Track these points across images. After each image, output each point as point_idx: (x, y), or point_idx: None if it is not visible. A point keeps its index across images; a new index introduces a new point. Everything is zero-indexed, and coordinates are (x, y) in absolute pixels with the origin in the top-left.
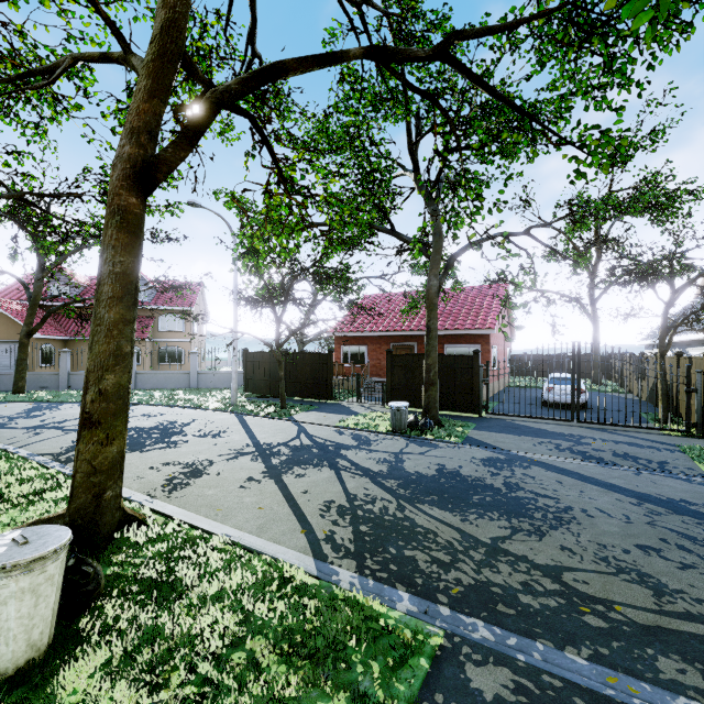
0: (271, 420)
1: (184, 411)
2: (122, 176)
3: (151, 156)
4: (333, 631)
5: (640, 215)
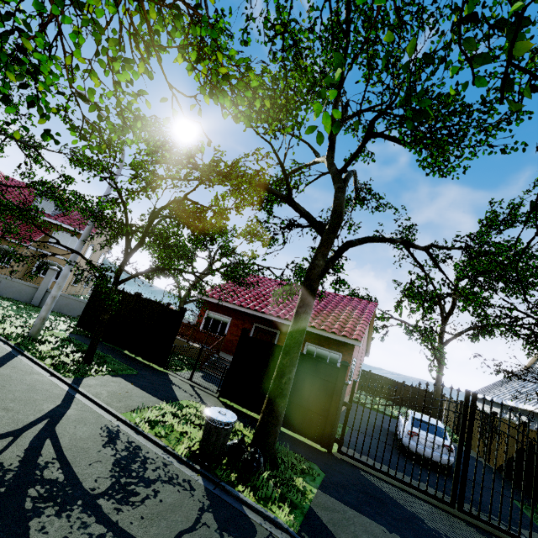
0: (42, 376)
1: None
2: None
3: None
4: None
5: (502, 280)
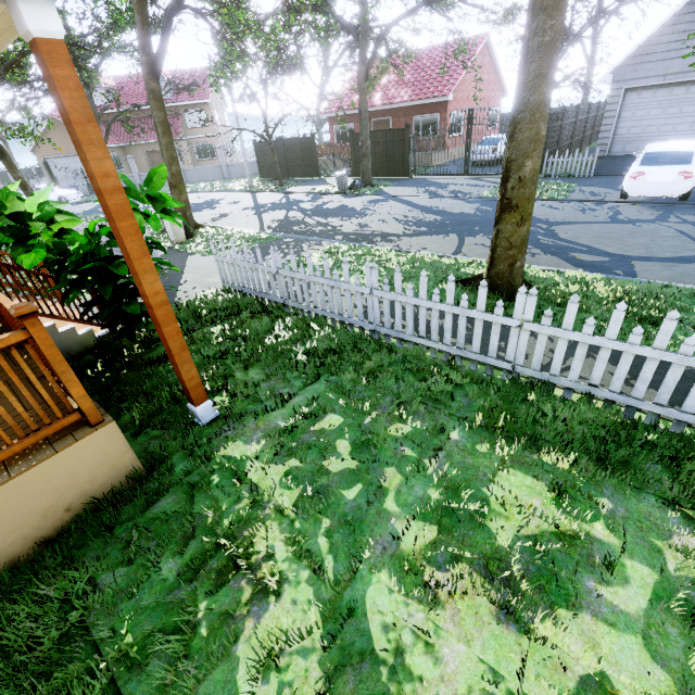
0: (271, 194)
1: (220, 194)
2: (147, 74)
3: (153, 58)
4: (255, 238)
5: None
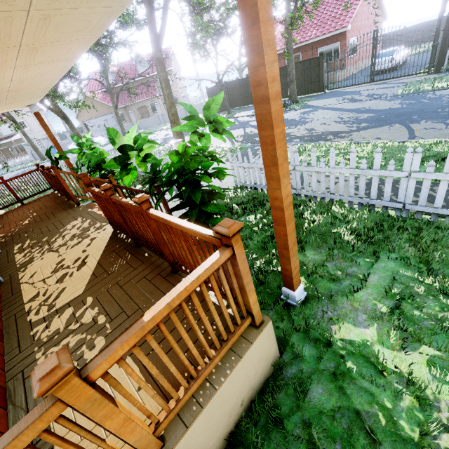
0: None
1: None
2: (154, 47)
3: (157, 35)
4: (232, 149)
5: None
